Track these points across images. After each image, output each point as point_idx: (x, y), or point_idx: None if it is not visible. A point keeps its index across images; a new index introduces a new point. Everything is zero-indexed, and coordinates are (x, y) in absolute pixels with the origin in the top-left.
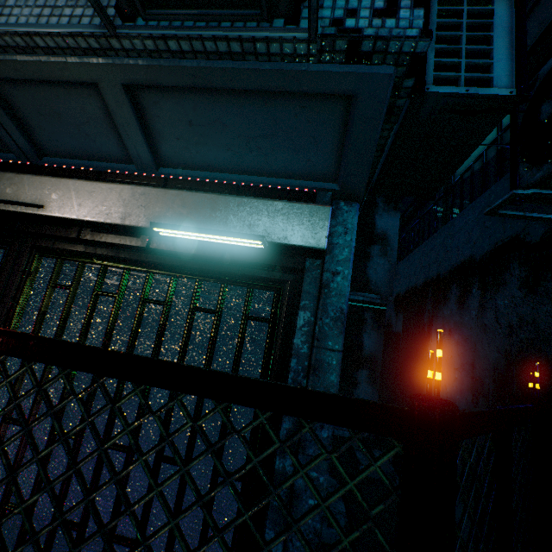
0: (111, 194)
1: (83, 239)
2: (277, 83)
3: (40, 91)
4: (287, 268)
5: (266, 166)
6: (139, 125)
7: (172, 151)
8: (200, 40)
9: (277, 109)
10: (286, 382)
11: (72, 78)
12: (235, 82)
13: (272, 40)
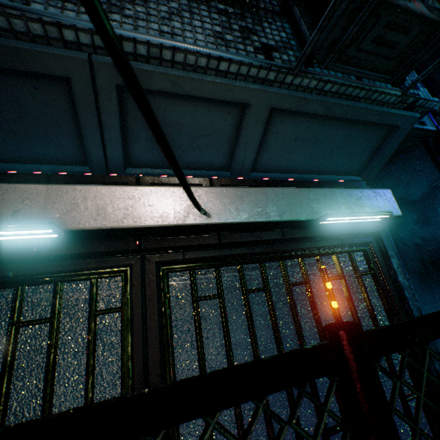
0: (259, 196)
1: (223, 243)
2: (369, 117)
3: (178, 105)
4: (370, 233)
5: (327, 167)
6: (260, 139)
7: (268, 159)
8: (347, 86)
9: (355, 131)
10: (409, 308)
11: (230, 98)
12: (348, 114)
13: (383, 93)
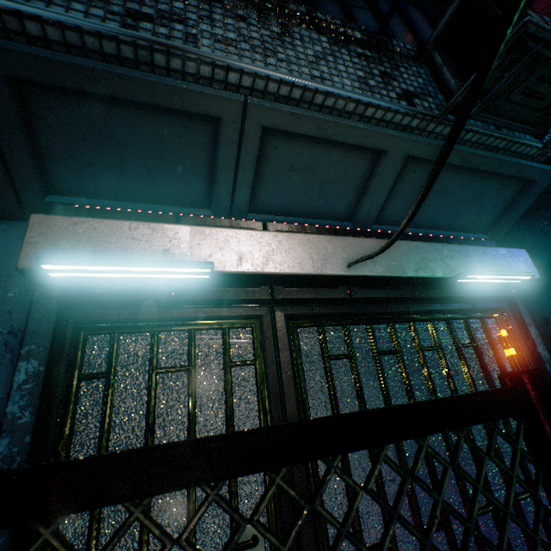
0: (392, 249)
1: (354, 298)
2: (506, 169)
3: (314, 149)
4: (503, 297)
5: (453, 223)
6: (390, 188)
7: (393, 210)
8: (488, 136)
9: (488, 184)
10: None
11: (369, 144)
12: (484, 165)
13: (524, 145)
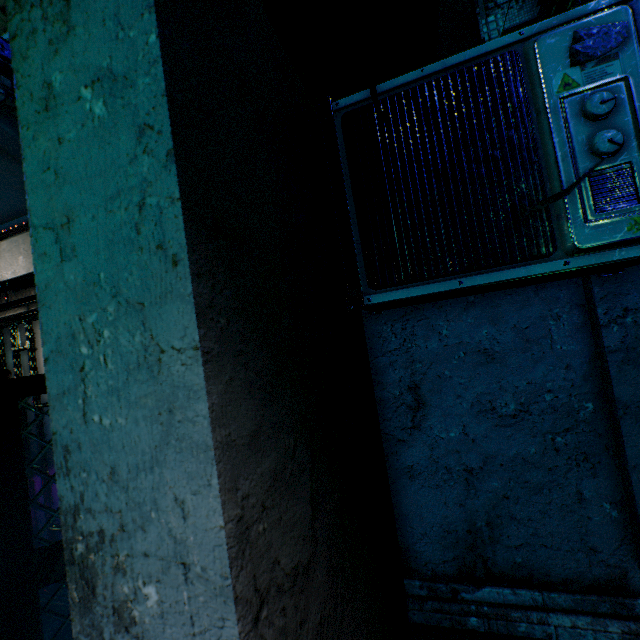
0: None
1: None
2: None
3: None
4: None
5: (13, 207)
6: None
7: None
8: None
9: None
10: None
11: None
12: None
13: None
